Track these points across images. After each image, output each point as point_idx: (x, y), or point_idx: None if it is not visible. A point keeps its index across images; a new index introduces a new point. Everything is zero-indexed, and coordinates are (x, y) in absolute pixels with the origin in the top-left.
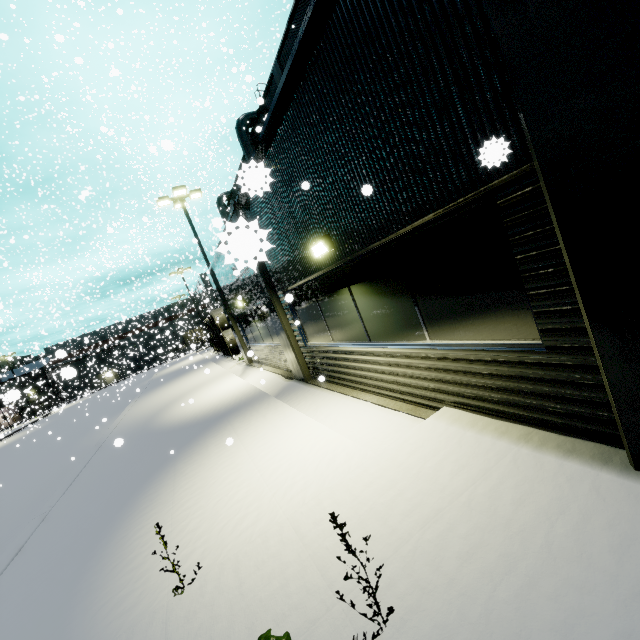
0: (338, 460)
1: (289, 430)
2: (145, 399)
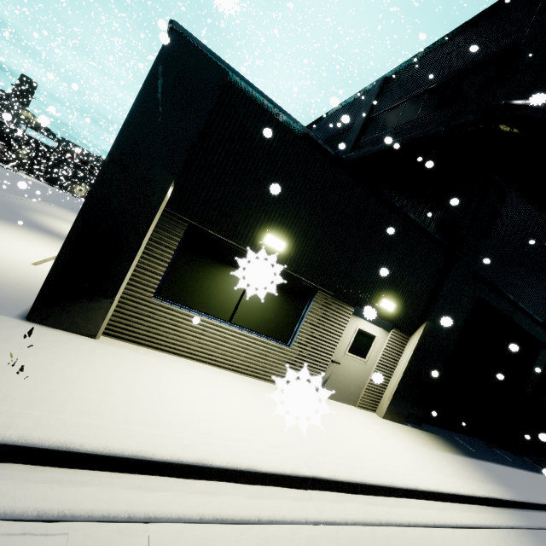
0: (18, 255)
1: (41, 247)
2: (57, 208)
